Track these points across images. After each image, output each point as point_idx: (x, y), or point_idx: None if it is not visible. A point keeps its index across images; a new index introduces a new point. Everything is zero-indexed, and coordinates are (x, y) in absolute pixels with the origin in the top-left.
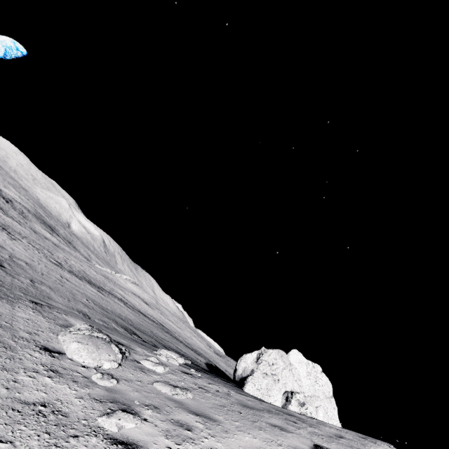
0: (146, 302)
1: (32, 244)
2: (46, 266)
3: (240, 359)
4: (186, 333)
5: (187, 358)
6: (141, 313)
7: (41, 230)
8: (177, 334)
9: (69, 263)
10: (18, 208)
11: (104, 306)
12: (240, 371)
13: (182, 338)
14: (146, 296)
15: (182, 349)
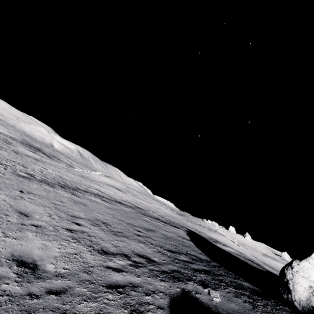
0: (118, 189)
1: (2, 162)
2: (3, 183)
3: (291, 271)
4: (154, 205)
5: (184, 254)
6: (117, 202)
7: (24, 151)
8: (151, 212)
9: (44, 172)
10: (2, 138)
11: (76, 215)
12: (302, 294)
13: (156, 213)
14: (117, 184)
15: (166, 232)
